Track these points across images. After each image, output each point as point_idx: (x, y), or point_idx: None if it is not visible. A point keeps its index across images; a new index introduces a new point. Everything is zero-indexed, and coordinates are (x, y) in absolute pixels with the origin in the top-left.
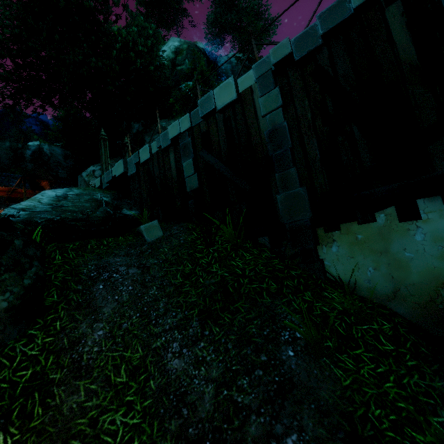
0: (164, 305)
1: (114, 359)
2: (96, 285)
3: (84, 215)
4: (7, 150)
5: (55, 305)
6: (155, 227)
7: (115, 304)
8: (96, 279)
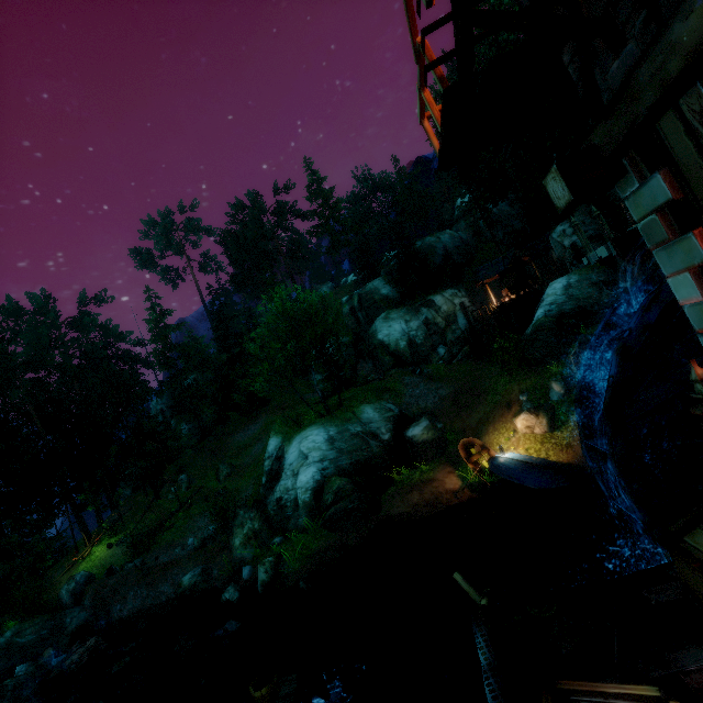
0: None
1: None
2: None
3: (593, 300)
4: (467, 230)
5: None
6: None
7: None
8: None
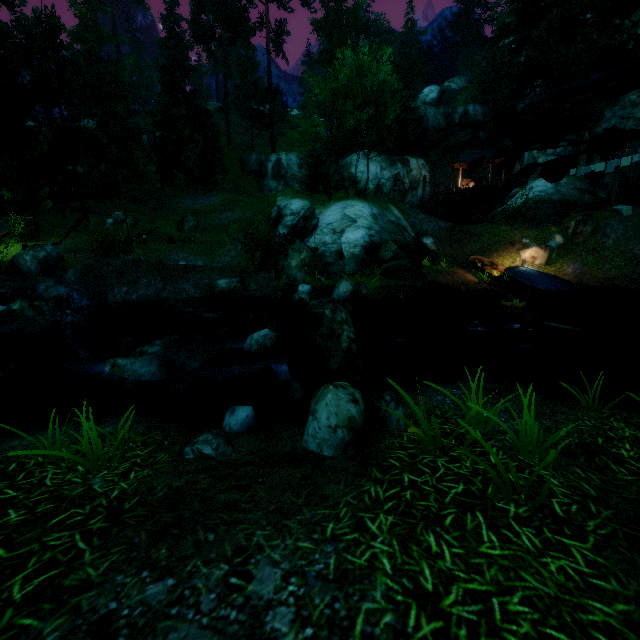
0: (634, 238)
1: (615, 249)
2: (606, 230)
3: (577, 198)
4: (443, 118)
5: (596, 233)
6: (629, 210)
7: (615, 235)
8: (605, 228)
